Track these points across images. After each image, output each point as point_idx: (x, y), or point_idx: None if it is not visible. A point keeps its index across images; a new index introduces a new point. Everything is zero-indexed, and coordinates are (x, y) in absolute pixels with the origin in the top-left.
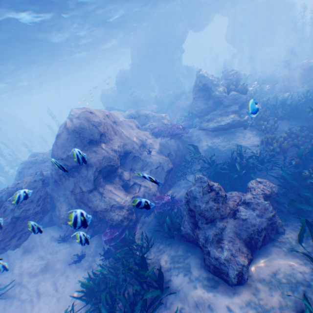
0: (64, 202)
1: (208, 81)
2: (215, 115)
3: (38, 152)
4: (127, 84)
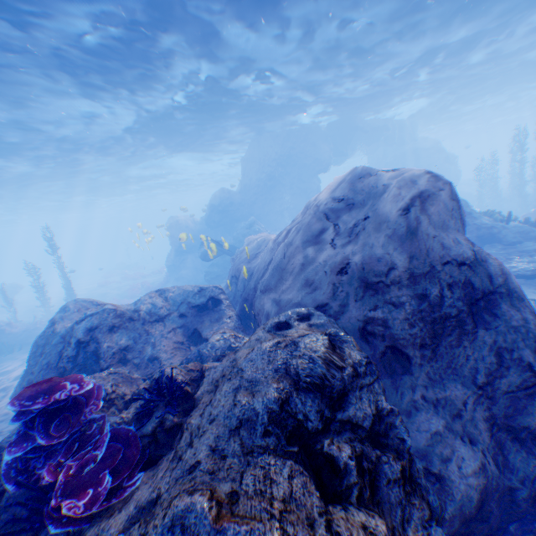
0: (448, 435)
1: (463, 204)
2: (500, 256)
3: (88, 299)
4: (231, 211)
